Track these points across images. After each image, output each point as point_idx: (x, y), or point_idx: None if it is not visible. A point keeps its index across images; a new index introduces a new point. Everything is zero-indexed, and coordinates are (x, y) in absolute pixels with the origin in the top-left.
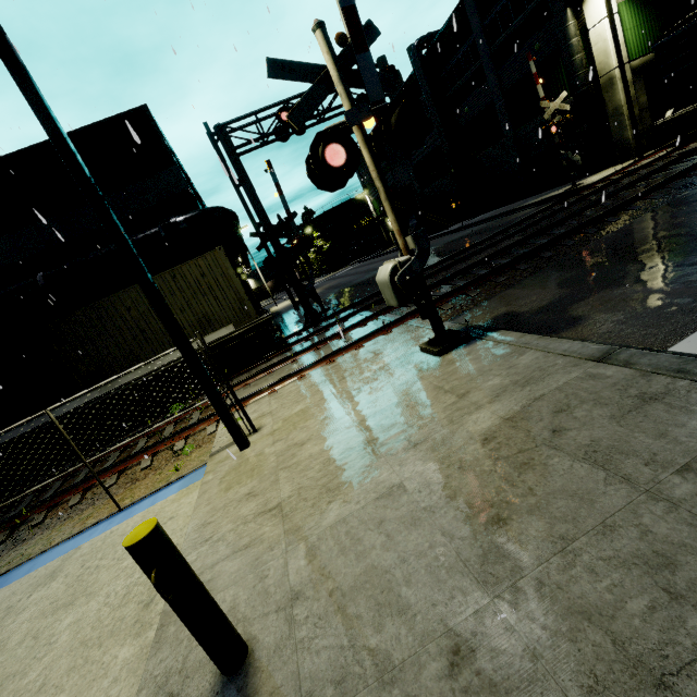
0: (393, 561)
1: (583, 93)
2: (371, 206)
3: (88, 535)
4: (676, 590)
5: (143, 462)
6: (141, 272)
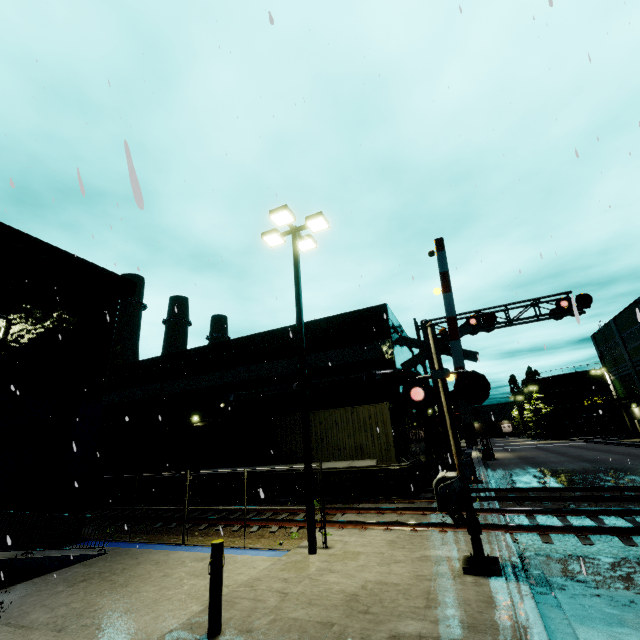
0: None
1: None
2: (611, 384)
3: (226, 550)
4: None
5: (273, 527)
6: (305, 421)
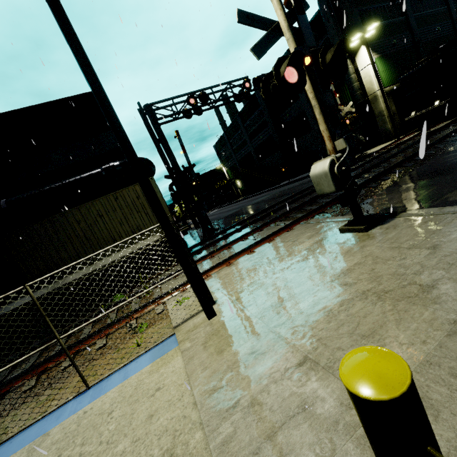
0: None
1: (360, 103)
2: (226, 173)
3: (55, 418)
4: None
5: (97, 342)
6: (133, 156)
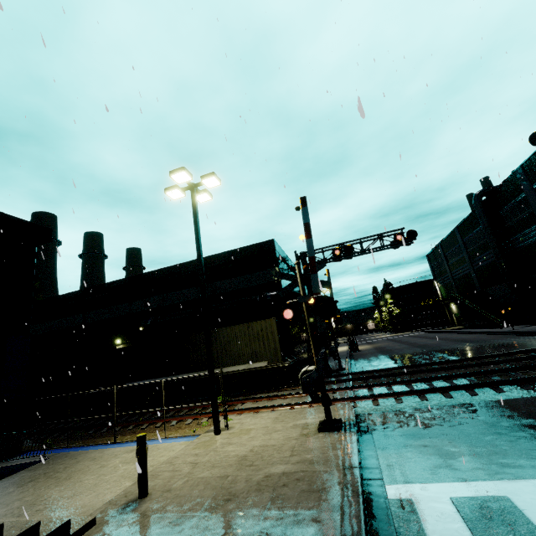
0: (196, 495)
1: None
2: (438, 290)
3: (151, 442)
4: (227, 533)
5: (188, 420)
6: (208, 339)
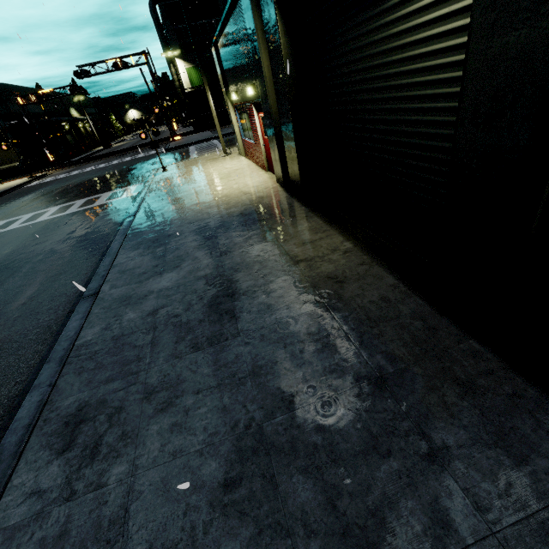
0: None
1: (180, 98)
2: None
3: None
4: None
5: None
6: None
